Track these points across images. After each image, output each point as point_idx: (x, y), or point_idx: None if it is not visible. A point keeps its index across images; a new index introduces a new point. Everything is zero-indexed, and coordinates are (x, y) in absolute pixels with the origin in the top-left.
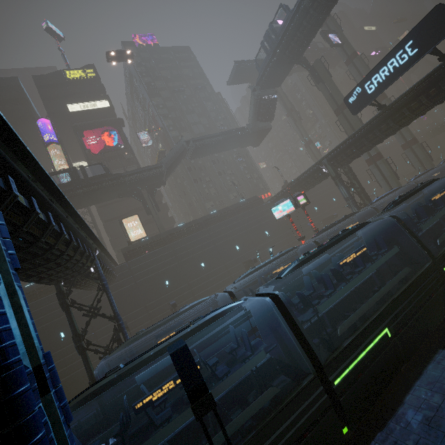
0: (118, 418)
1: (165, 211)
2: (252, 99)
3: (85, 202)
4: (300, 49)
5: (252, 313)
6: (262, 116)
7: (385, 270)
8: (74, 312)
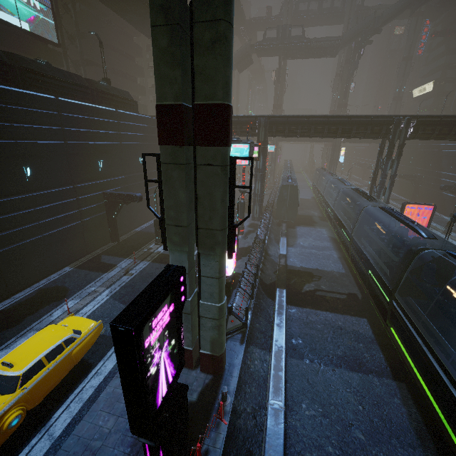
0: (284, 207)
1: (138, 76)
2: (243, 47)
3: (133, 16)
4: (290, 57)
5: (329, 183)
6: (240, 66)
7: (319, 188)
8: (150, 144)
